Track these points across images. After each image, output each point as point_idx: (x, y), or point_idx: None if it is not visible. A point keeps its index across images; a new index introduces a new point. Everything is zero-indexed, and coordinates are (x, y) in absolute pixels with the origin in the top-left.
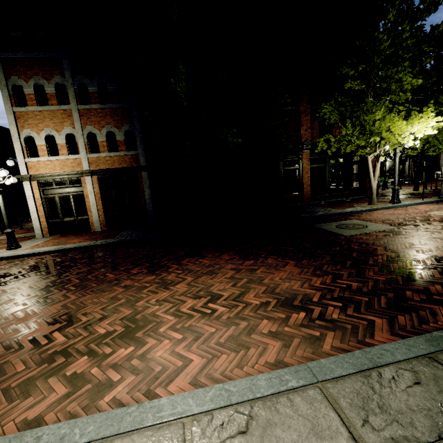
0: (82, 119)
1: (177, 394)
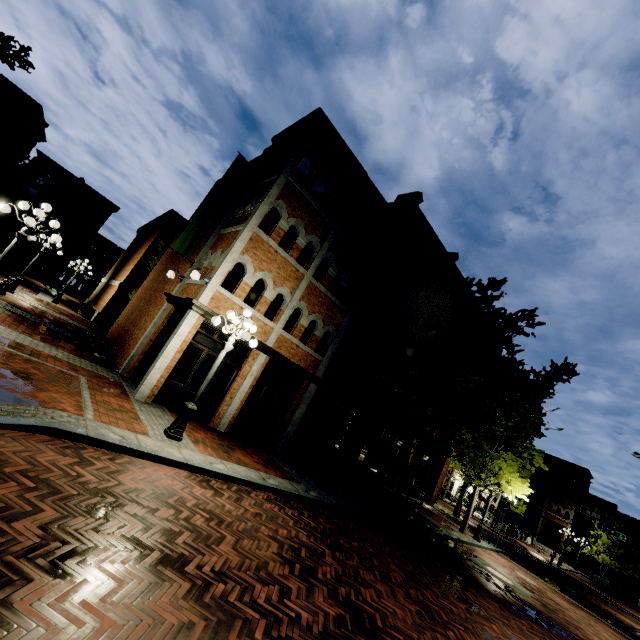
0: (304, 290)
1: None
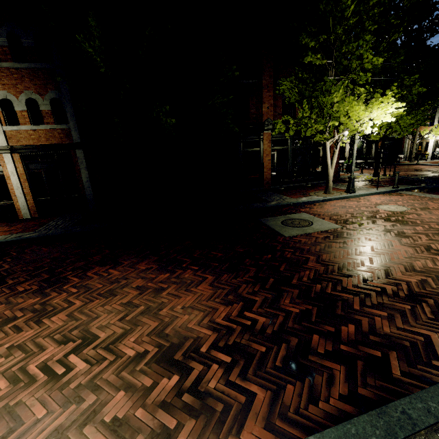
0: None
1: None
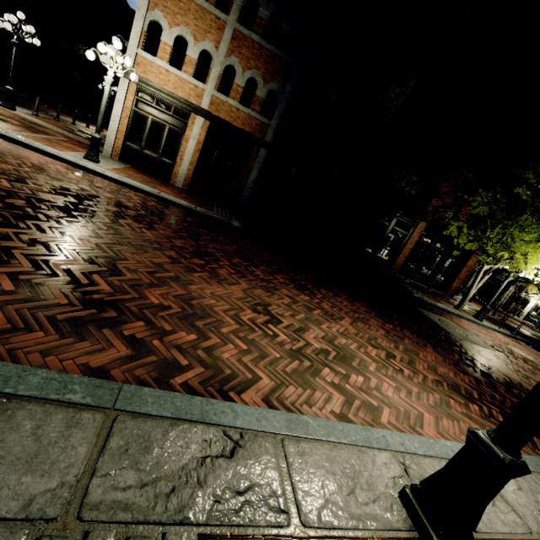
0: (232, 43)
1: (454, 442)
